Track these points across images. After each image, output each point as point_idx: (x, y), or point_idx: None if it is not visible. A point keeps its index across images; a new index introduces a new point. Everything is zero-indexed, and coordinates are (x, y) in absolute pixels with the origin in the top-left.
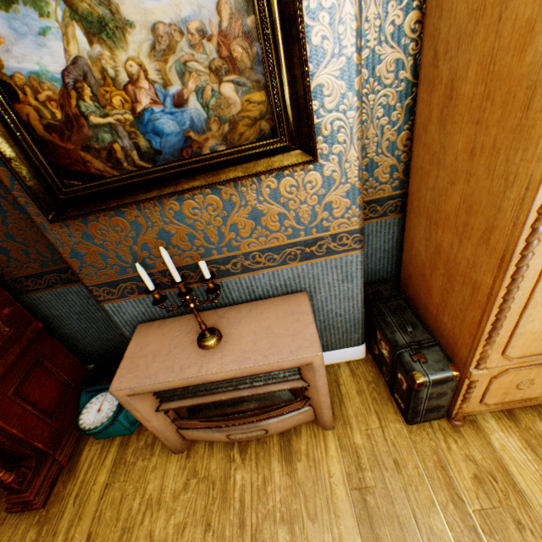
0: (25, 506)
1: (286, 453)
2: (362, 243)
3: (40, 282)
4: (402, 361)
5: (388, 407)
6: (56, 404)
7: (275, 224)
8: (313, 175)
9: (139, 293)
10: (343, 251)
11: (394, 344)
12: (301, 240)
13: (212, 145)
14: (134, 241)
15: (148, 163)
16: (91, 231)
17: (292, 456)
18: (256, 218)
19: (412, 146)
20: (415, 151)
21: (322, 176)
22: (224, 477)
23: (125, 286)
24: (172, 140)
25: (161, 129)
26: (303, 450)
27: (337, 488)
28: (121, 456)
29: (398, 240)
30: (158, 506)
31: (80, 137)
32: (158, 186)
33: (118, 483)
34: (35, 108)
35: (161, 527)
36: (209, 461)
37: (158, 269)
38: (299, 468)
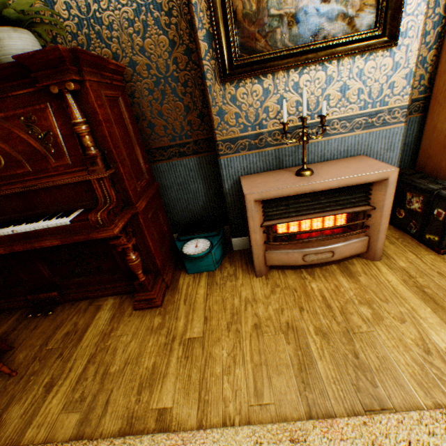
0: (148, 303)
1: (347, 273)
2: (406, 118)
3: (163, 154)
4: (441, 195)
5: (419, 249)
6: (161, 244)
7: (354, 98)
8: (387, 61)
9: (247, 150)
10: (392, 123)
11: (429, 189)
12: (367, 112)
13: (333, 33)
14: (260, 105)
15: (292, 44)
16: (236, 95)
17: (353, 274)
18: (343, 91)
19: (439, 57)
20: (443, 59)
21: (392, 62)
22: (302, 286)
23: (241, 143)
24: (311, 28)
25: (307, 21)
26: (360, 271)
27: (397, 287)
28: (211, 281)
29: (415, 136)
30: (255, 301)
31: (259, 23)
32: (294, 60)
33: (216, 293)
34: (242, 3)
35: (262, 311)
36: (285, 279)
37: (267, 130)
38: (361, 279)
